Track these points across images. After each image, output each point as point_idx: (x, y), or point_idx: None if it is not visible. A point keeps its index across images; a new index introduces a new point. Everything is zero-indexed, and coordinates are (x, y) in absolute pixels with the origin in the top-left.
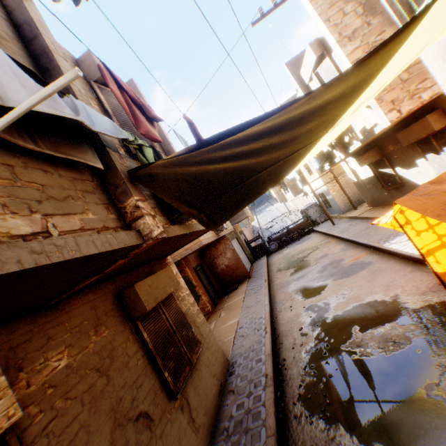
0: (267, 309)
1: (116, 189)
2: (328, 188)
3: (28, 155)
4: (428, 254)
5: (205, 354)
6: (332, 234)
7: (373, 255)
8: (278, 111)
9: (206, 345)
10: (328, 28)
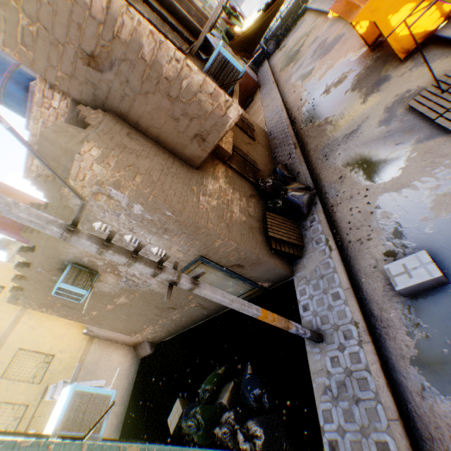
0: (280, 100)
1: None
2: None
3: None
4: (357, 25)
5: (257, 130)
6: (322, 11)
7: (347, 27)
8: (275, 2)
9: (255, 126)
10: None
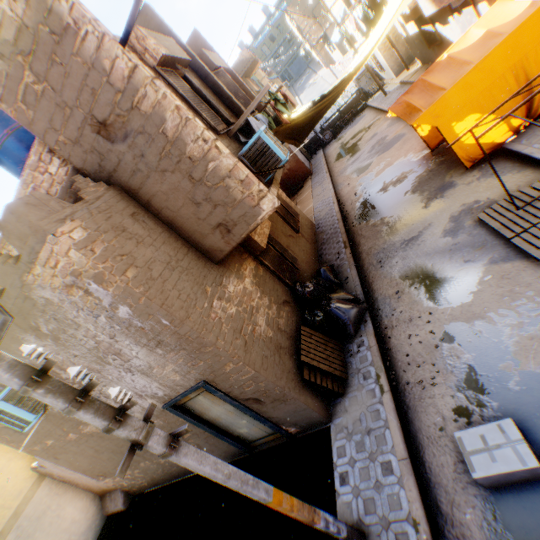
0: (332, 191)
1: None
2: (379, 49)
3: None
4: (418, 126)
5: (302, 220)
6: (383, 109)
7: (408, 127)
8: (329, 94)
9: (301, 217)
10: None
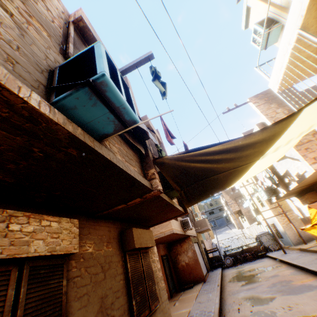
0: (216, 305)
1: (146, 164)
2: (278, 220)
3: (124, 141)
4: None
5: (160, 314)
6: (283, 259)
7: None
8: (228, 141)
9: (162, 307)
10: (266, 118)
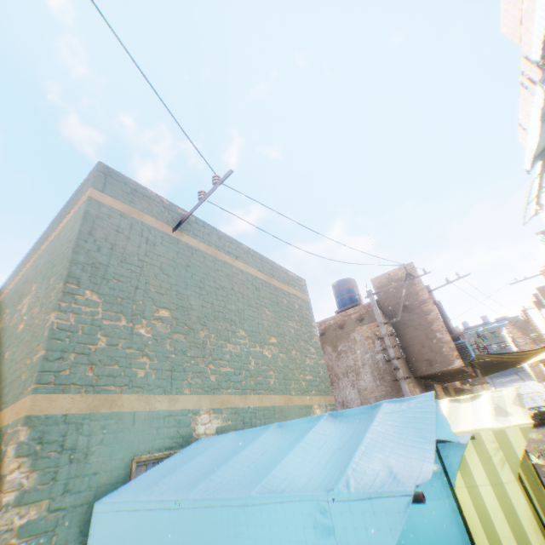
0: None
1: None
2: None
3: None
4: None
5: None
6: None
7: None
8: (512, 353)
9: None
10: None
